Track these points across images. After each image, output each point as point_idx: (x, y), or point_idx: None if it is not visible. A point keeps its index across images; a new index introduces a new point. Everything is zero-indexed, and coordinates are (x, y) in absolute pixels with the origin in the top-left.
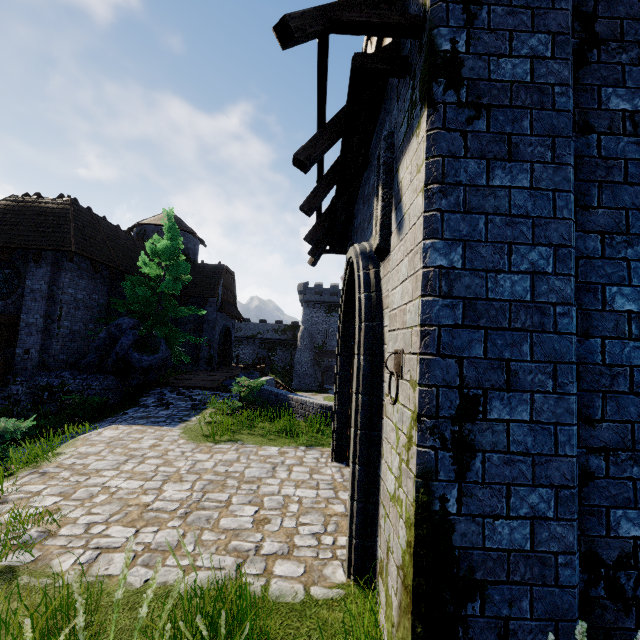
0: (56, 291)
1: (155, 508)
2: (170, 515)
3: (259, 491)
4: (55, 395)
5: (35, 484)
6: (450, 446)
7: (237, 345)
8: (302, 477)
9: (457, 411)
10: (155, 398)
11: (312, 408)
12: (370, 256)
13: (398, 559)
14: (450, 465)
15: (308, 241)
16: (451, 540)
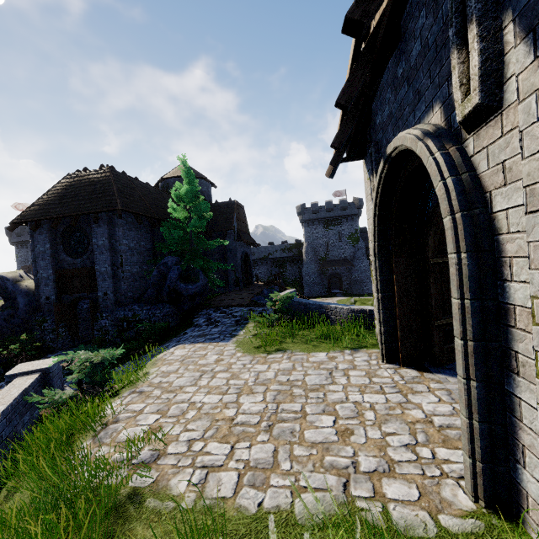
0: (115, 244)
1: (240, 422)
2: (255, 429)
3: (327, 399)
4: (131, 324)
5: (136, 403)
6: None
7: (253, 267)
8: (362, 381)
9: None
10: (204, 318)
11: (342, 313)
12: (441, 134)
13: None
14: None
15: (336, 146)
16: None
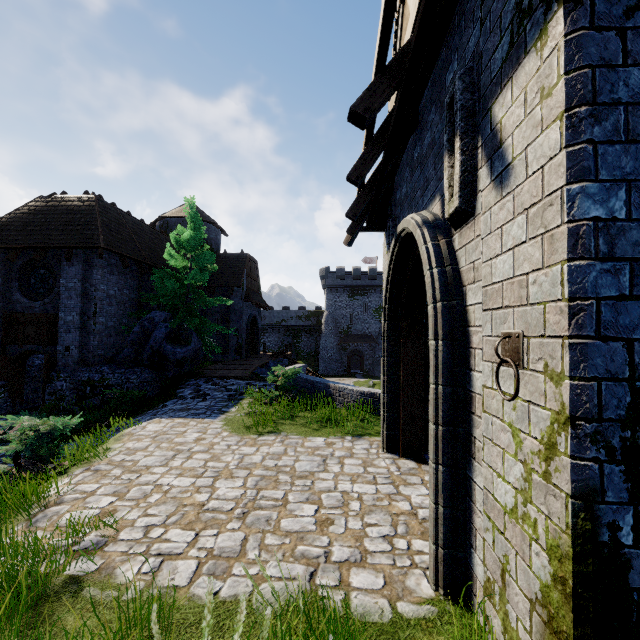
0: (89, 288)
1: (211, 508)
2: (227, 516)
3: (314, 487)
4: (97, 389)
5: (89, 483)
6: (620, 458)
7: (262, 333)
8: (356, 470)
9: (628, 411)
10: (191, 389)
11: (351, 395)
12: (437, 225)
13: (531, 591)
14: (621, 482)
15: (350, 217)
16: (627, 580)
